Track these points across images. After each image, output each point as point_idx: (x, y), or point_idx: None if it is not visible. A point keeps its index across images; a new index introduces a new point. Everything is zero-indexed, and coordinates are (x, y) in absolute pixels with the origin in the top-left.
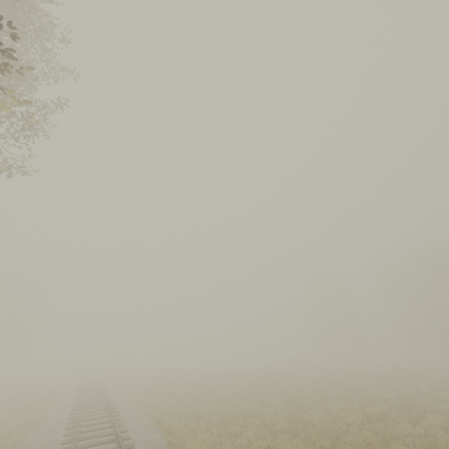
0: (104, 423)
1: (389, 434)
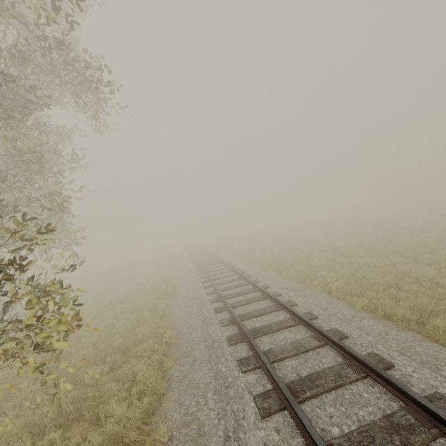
0: (211, 258)
1: (389, 243)
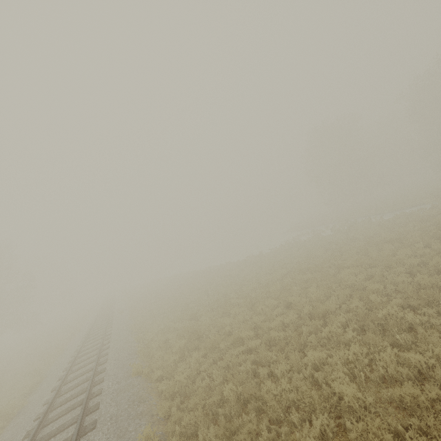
0: None
1: None
